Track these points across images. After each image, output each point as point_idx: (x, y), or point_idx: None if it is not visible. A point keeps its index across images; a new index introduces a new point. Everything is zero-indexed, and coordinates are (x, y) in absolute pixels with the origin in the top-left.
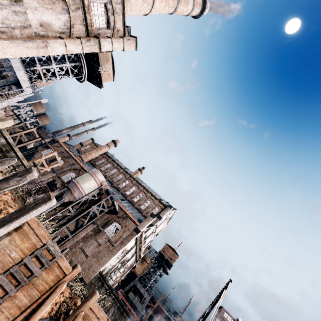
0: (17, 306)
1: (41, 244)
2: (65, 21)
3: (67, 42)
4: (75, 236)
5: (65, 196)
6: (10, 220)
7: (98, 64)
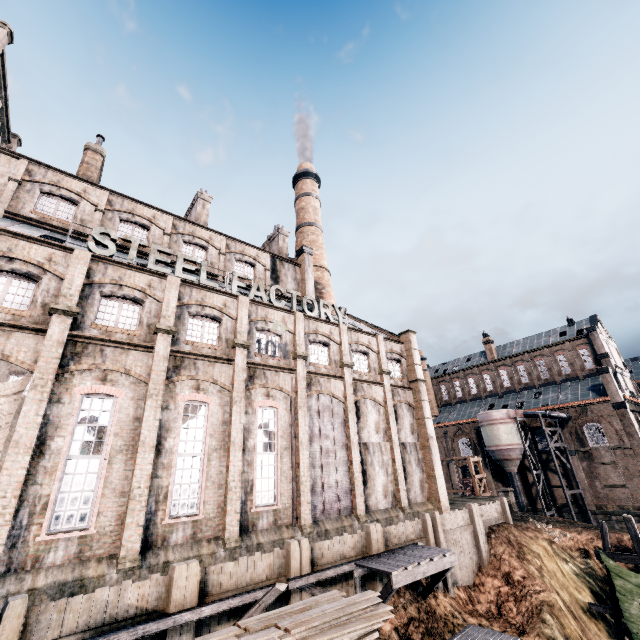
0: None
1: None
2: (406, 409)
3: (425, 415)
4: (581, 484)
5: (510, 468)
6: None
7: None
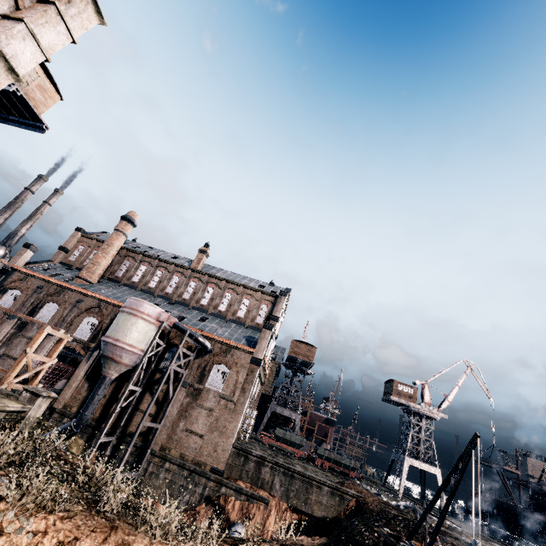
0: None
1: None
2: None
3: None
4: (166, 419)
5: (109, 372)
6: None
7: None
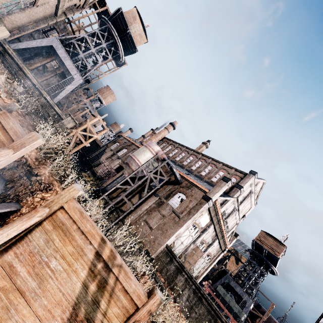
0: None
1: None
2: None
3: None
4: (138, 208)
5: (125, 171)
6: None
7: (126, 26)
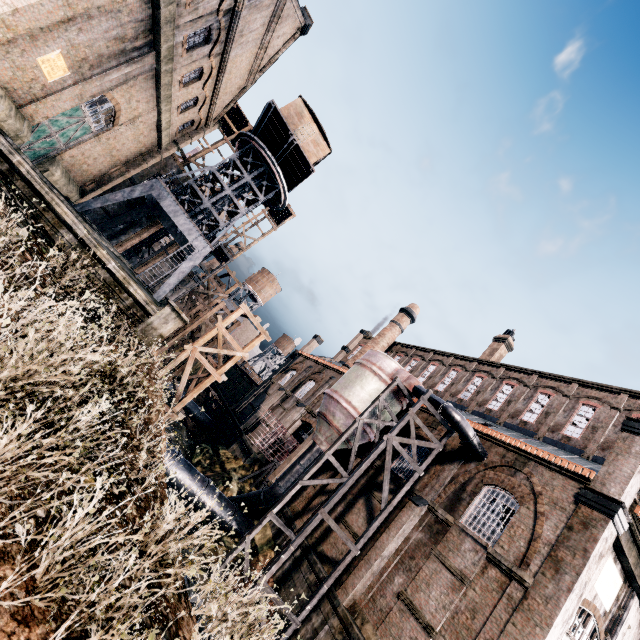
0: None
1: None
2: None
3: None
4: (373, 550)
5: (319, 436)
6: None
7: (286, 132)
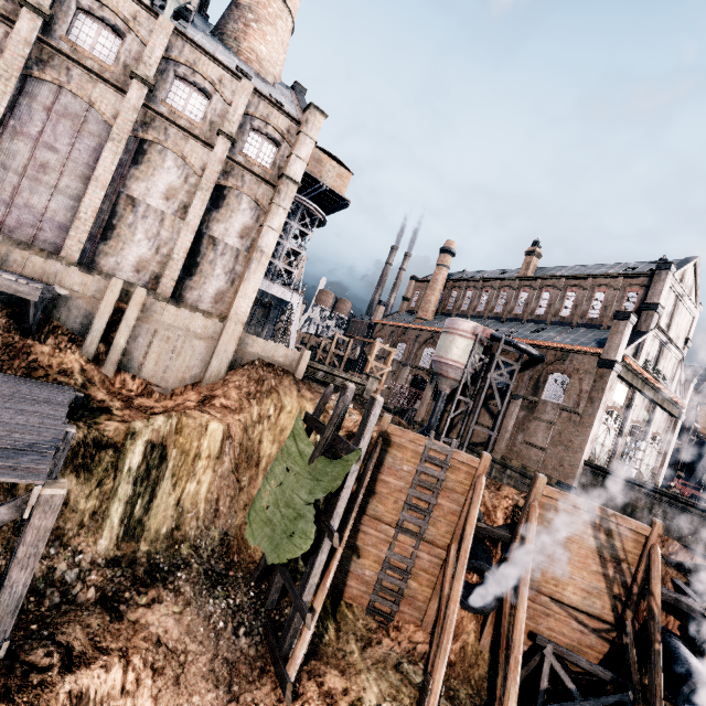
0: (449, 513)
1: (422, 448)
2: (248, 205)
3: (269, 223)
4: (502, 430)
5: (442, 387)
6: (361, 434)
7: (317, 182)
